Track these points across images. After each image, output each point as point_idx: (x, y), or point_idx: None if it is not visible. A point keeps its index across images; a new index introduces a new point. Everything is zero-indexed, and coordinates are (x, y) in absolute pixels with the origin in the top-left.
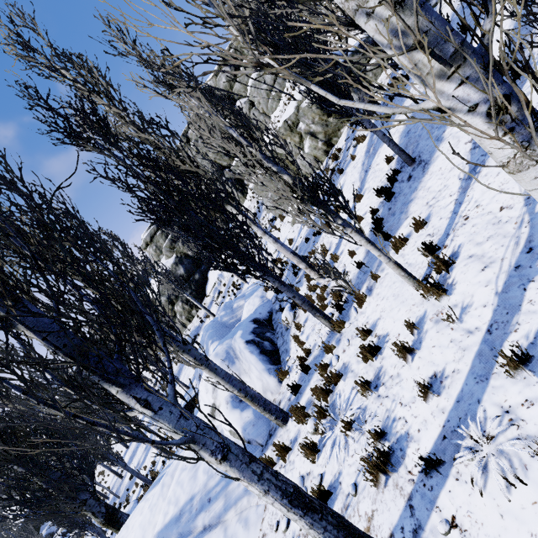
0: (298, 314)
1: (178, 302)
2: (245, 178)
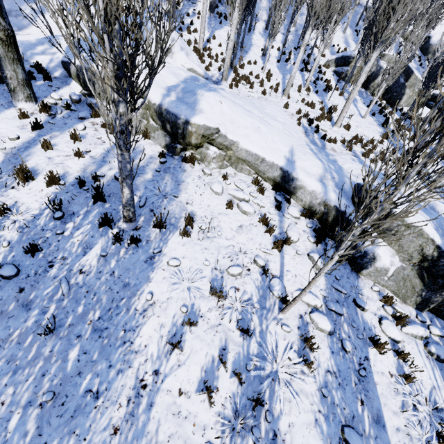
0: None
1: None
2: None
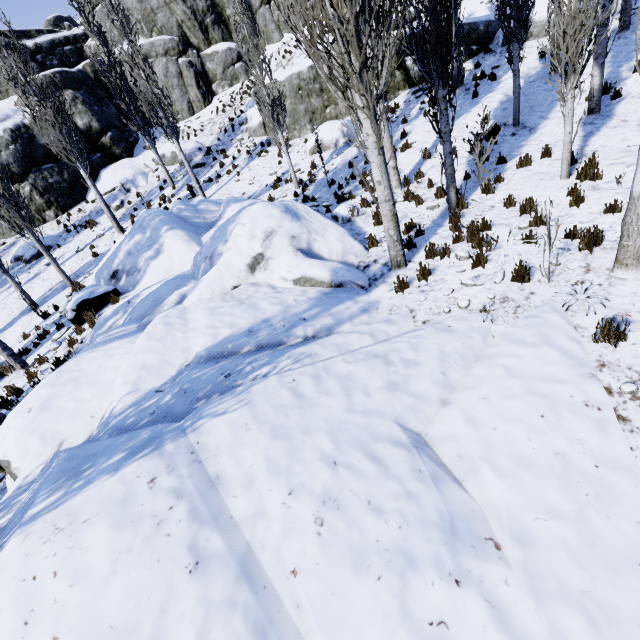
0: (365, 212)
1: (24, 183)
2: (217, 82)
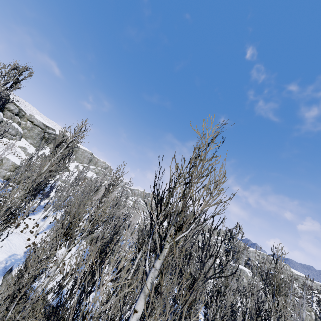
0: None
1: None
2: None
